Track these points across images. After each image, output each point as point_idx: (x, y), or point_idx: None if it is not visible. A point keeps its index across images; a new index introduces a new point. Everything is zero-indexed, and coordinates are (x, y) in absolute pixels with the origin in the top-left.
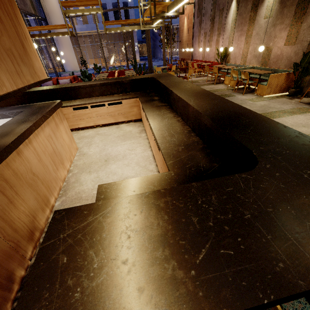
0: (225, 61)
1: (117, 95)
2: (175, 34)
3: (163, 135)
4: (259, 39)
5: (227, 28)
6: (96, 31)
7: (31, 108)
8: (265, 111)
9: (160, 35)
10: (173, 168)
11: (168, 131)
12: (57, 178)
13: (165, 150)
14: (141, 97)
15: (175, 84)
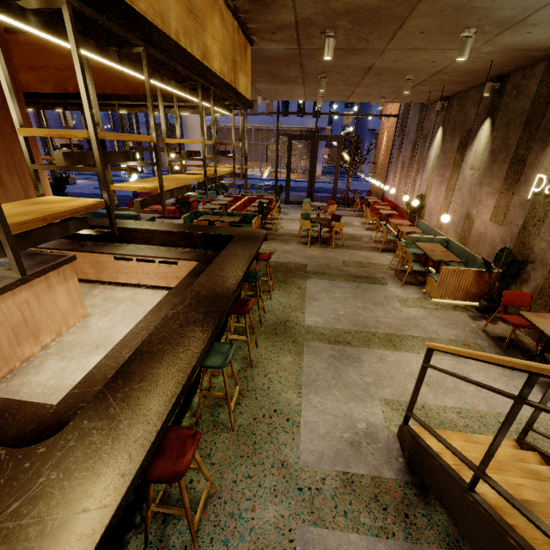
0: (419, 215)
1: (180, 250)
2: (368, 152)
3: (128, 343)
4: (462, 198)
5: (428, 166)
6: (266, 126)
7: (30, 261)
8: (398, 331)
9: (342, 150)
10: (64, 402)
11: (142, 339)
12: (13, 357)
13: (95, 370)
14: (200, 263)
15: (226, 263)
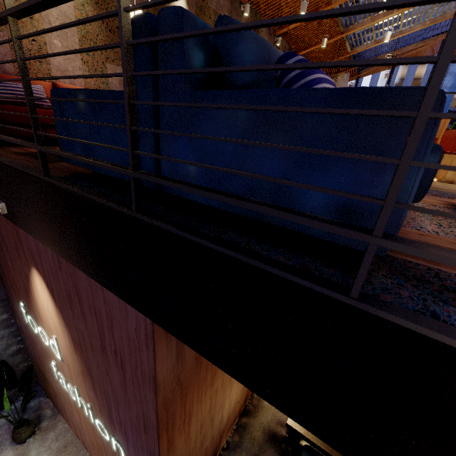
0: None
1: None
2: None
3: None
4: None
5: None
6: None
7: None
8: None
9: None
10: None
11: None
12: None
13: None
14: None
15: None
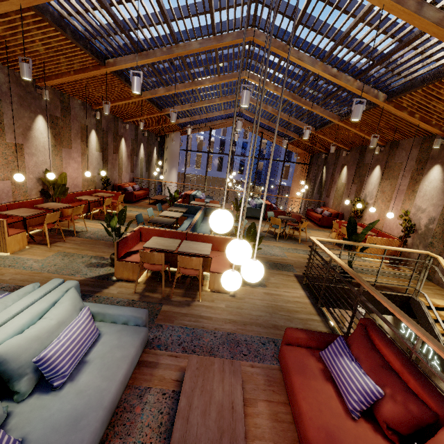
0: None
1: None
2: None
3: None
4: None
5: None
6: None
7: None
8: None
9: None
10: None
11: None
12: None
13: None
14: None
15: None
